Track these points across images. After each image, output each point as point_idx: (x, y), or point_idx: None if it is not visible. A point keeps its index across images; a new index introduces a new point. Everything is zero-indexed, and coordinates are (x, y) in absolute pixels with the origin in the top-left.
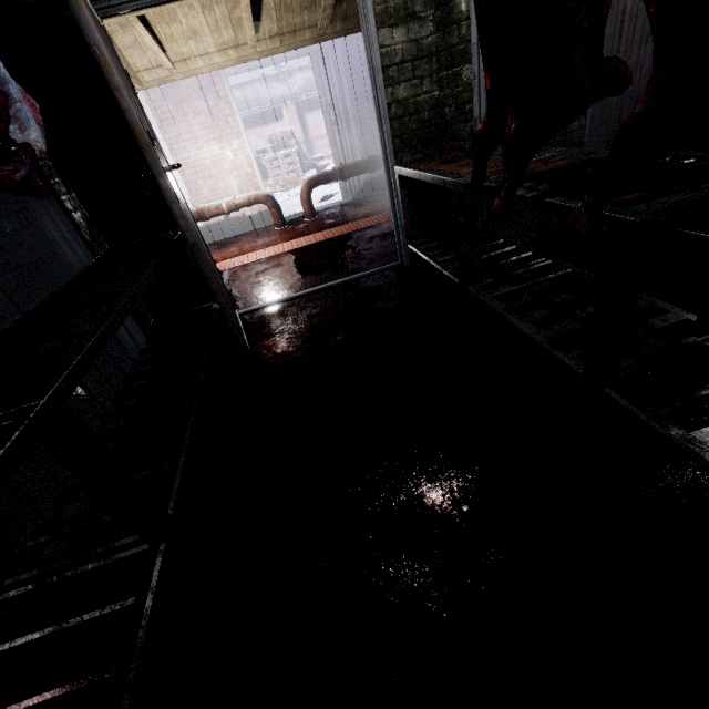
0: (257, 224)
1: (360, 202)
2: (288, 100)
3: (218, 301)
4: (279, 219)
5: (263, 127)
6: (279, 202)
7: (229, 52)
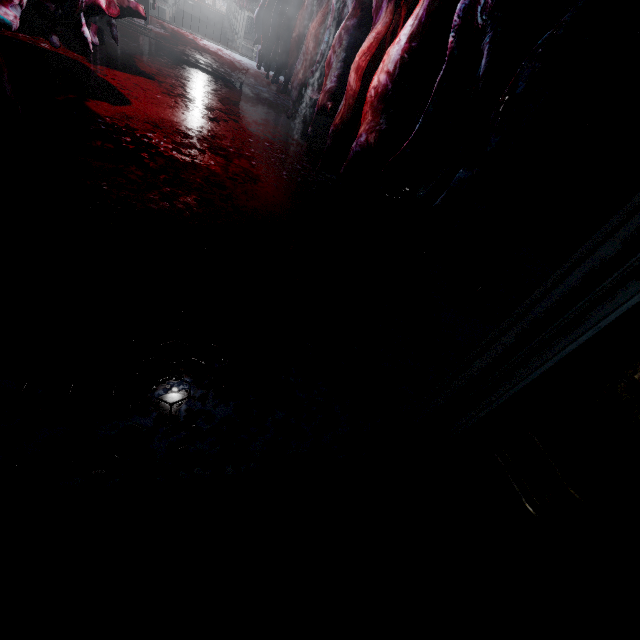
0: None
1: None
2: None
3: None
4: None
5: None
6: None
7: None
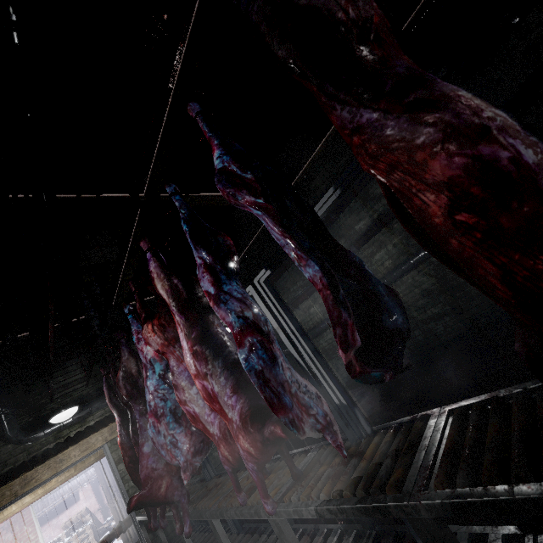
0: None
1: (138, 542)
2: (84, 482)
3: None
4: None
5: (58, 517)
6: None
7: (38, 491)
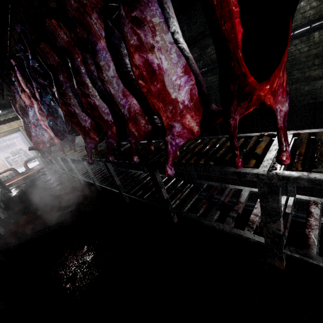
0: (9, 177)
1: None
2: (17, 138)
3: (2, 182)
4: (17, 173)
5: (6, 149)
6: (18, 171)
7: None
